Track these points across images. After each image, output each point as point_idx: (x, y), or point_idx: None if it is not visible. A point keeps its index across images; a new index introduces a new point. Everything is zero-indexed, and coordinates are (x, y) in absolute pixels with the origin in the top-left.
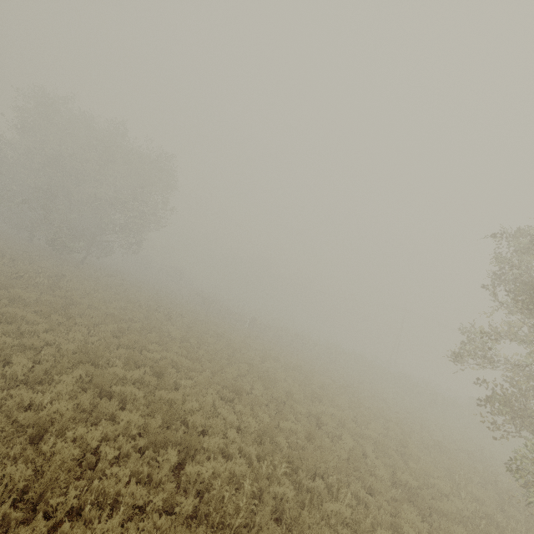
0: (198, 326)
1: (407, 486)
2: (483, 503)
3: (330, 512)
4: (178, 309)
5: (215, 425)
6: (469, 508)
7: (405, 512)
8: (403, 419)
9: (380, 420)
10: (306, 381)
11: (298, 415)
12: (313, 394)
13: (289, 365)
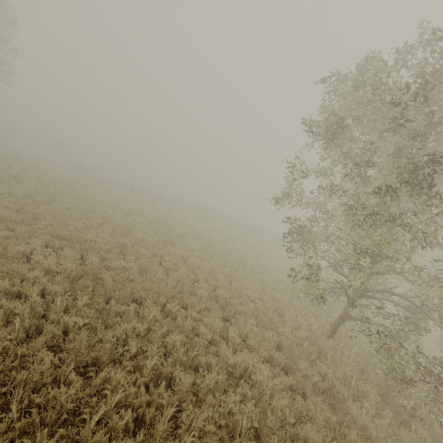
0: (59, 188)
1: (223, 298)
2: (279, 301)
3: (125, 330)
4: (37, 172)
5: (11, 269)
6: (266, 306)
7: (212, 317)
8: (244, 254)
9: (224, 256)
10: (166, 232)
11: (141, 257)
12: (167, 240)
13: (154, 221)
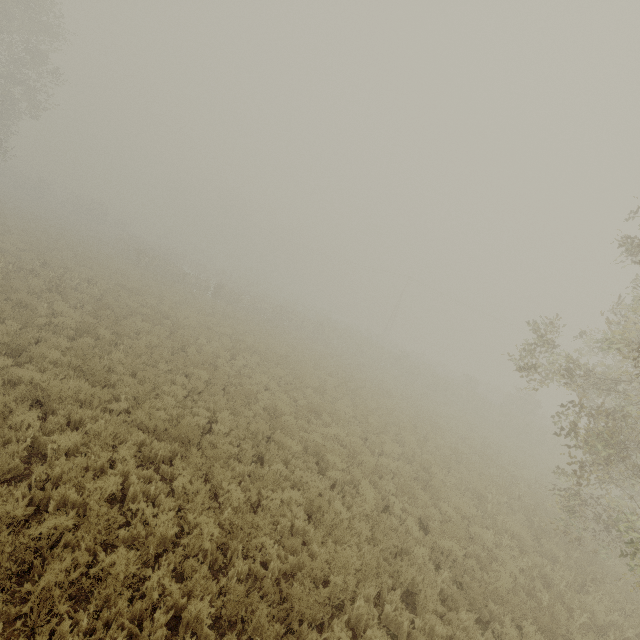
0: (123, 300)
1: (451, 556)
2: (521, 541)
3: None
4: (85, 270)
5: (111, 575)
6: (519, 566)
7: (464, 625)
8: (413, 419)
9: (392, 428)
10: (297, 384)
11: (290, 458)
12: (308, 407)
13: (271, 358)
